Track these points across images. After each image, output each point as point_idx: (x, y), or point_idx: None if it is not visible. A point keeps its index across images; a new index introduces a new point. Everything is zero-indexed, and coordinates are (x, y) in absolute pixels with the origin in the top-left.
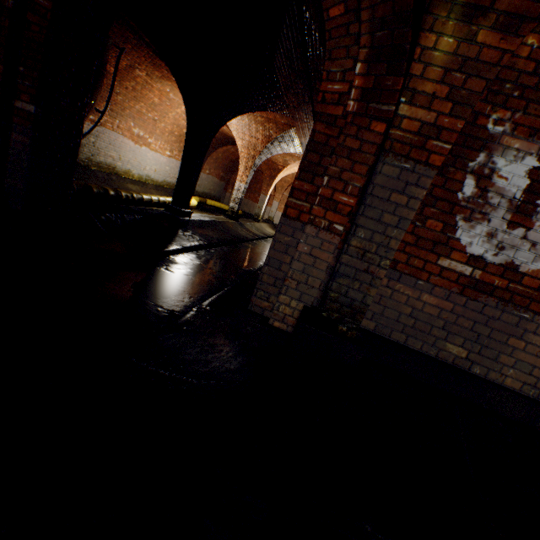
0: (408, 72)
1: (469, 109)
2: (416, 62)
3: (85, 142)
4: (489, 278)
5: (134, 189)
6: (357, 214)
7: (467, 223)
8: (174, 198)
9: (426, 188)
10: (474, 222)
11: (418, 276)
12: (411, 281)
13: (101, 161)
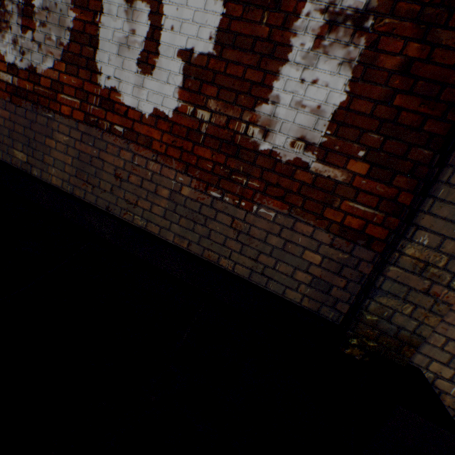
0: None
1: None
2: None
3: None
4: (24, 83)
5: None
6: None
7: (1, 33)
8: None
9: None
10: (4, 32)
11: None
12: None
13: None
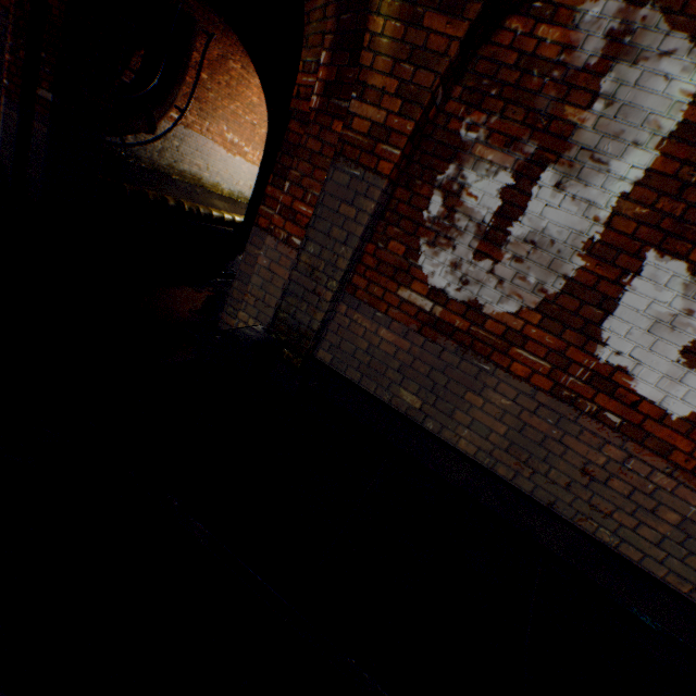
0: (359, 62)
1: (419, 108)
2: (366, 50)
3: (168, 145)
4: (451, 317)
5: (221, 206)
6: (308, 226)
7: (432, 248)
8: (246, 218)
9: (375, 201)
10: (439, 248)
11: (377, 306)
12: (370, 312)
13: (185, 170)
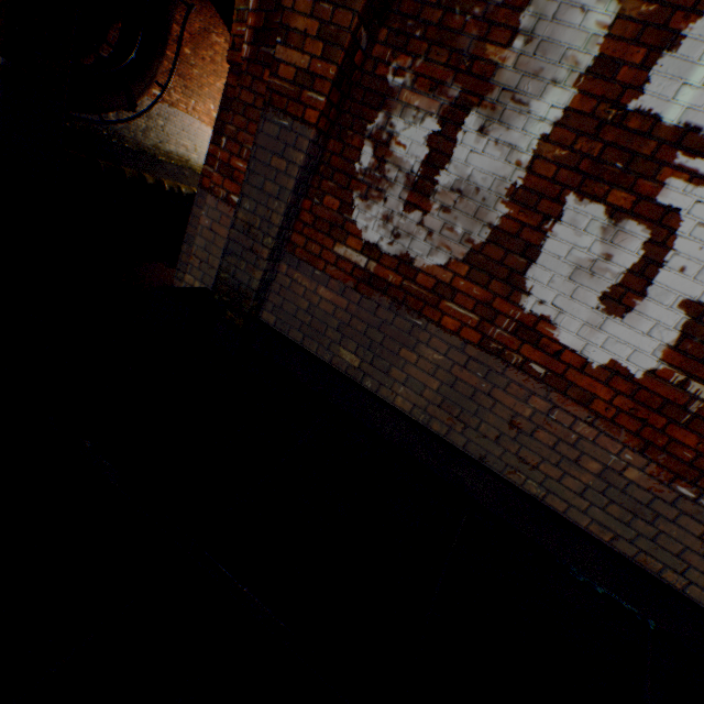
0: (281, 4)
1: (340, 50)
2: None
3: (152, 125)
4: (384, 272)
5: None
6: (243, 182)
7: (364, 202)
8: None
9: (304, 152)
10: (371, 201)
11: (315, 265)
12: (309, 270)
13: (172, 151)
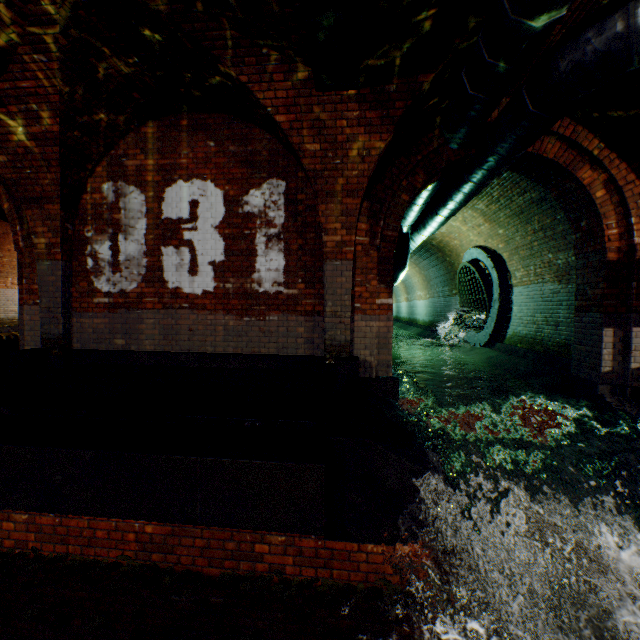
0: (31, 226)
1: (60, 233)
2: (32, 221)
3: None
4: (118, 300)
5: None
6: (40, 292)
7: (98, 278)
8: None
9: (62, 270)
10: (100, 277)
11: (89, 311)
12: (87, 315)
13: (2, 318)
